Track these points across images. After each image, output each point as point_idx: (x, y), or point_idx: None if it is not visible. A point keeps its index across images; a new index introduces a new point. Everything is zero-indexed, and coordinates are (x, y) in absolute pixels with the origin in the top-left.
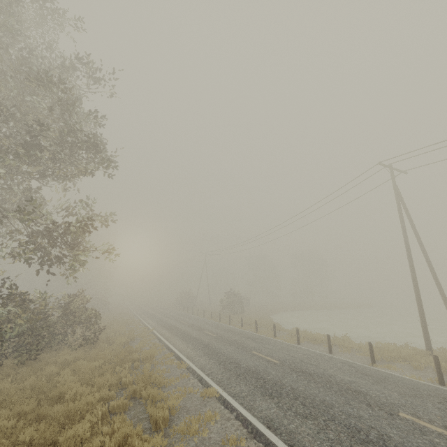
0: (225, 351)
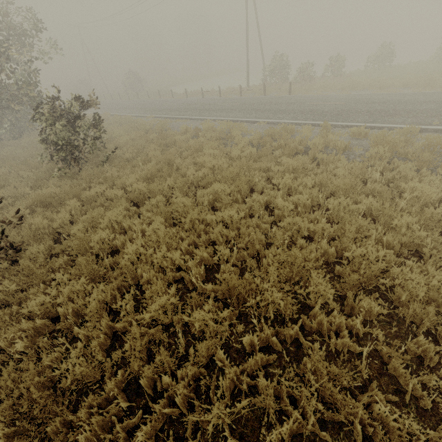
0: (147, 107)
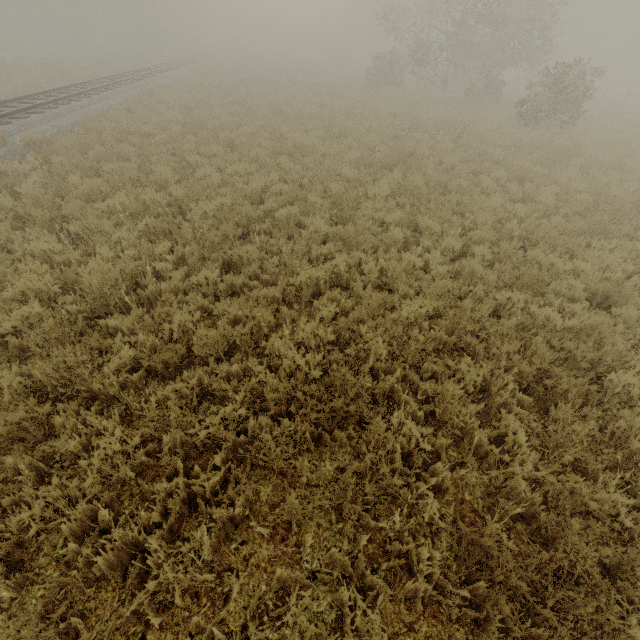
0: None
